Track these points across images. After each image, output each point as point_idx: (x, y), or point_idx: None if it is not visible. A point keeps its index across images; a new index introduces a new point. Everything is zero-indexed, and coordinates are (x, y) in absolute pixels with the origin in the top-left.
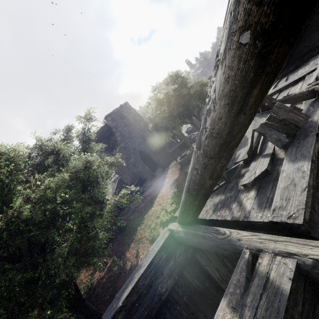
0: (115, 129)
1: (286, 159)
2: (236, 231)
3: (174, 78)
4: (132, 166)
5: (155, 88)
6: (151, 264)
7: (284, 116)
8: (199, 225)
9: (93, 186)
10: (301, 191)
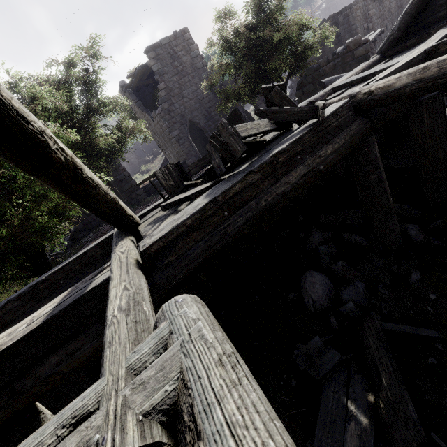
0: (158, 76)
1: (208, 192)
2: (126, 246)
3: (259, 2)
4: (175, 141)
5: (223, 15)
6: (83, 255)
7: (226, 139)
8: (124, 233)
9: (100, 158)
10: (172, 226)
